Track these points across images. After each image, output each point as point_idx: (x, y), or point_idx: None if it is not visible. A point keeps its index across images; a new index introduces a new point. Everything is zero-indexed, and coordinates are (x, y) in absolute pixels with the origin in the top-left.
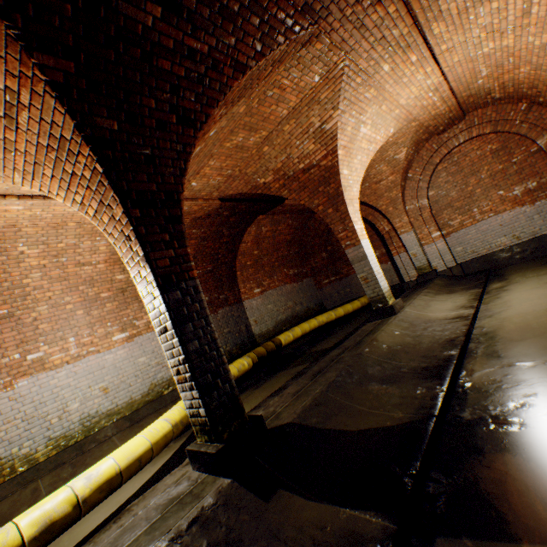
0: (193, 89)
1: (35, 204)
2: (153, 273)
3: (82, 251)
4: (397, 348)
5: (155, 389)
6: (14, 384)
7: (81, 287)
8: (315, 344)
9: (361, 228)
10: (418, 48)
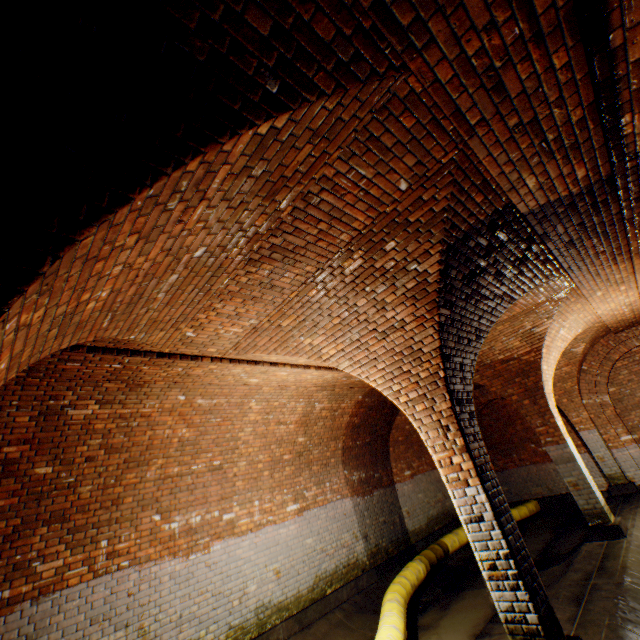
0: (486, 316)
1: (295, 371)
2: (474, 463)
3: (285, 410)
4: None
5: (319, 584)
6: (210, 546)
7: (272, 446)
8: None
9: (561, 425)
10: (628, 282)
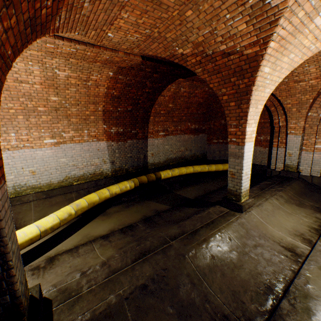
0: None
1: None
2: None
3: (18, 71)
4: (219, 263)
5: (68, 180)
6: None
7: (21, 99)
8: (183, 187)
9: (252, 131)
10: None
